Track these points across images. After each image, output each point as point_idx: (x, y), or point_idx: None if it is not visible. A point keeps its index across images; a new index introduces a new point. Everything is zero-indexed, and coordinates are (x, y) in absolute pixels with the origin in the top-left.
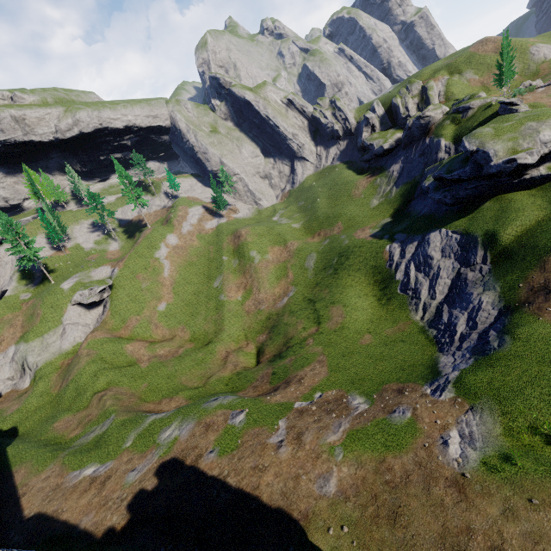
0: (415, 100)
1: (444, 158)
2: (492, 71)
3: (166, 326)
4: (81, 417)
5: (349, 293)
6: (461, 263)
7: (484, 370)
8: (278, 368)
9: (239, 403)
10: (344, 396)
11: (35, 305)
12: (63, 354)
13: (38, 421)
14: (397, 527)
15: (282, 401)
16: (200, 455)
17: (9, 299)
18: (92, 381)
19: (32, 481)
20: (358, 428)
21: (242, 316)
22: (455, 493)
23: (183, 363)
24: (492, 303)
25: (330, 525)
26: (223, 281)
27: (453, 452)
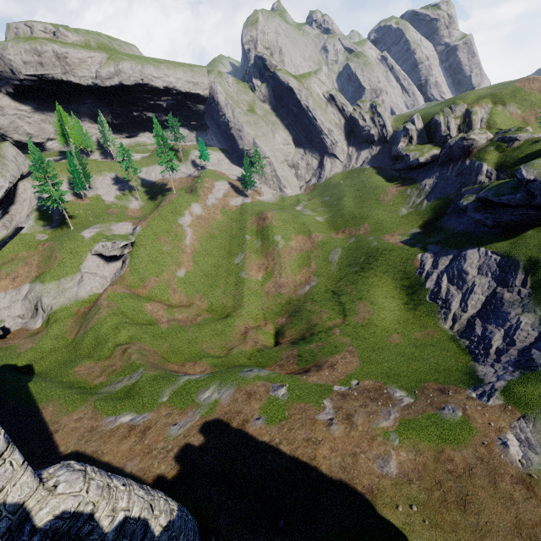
0: (457, 121)
1: (484, 182)
2: (534, 108)
3: (184, 293)
4: (103, 365)
5: (377, 292)
6: (498, 282)
7: (534, 384)
8: (304, 351)
9: (277, 377)
10: (383, 387)
11: (53, 247)
12: (79, 301)
13: (54, 363)
14: (468, 513)
15: (320, 383)
16: (246, 420)
17: (25, 236)
18: (113, 333)
19: (63, 420)
20: (409, 418)
21: (261, 296)
22: (524, 490)
23: (203, 331)
24: (532, 325)
25: (397, 503)
26: (245, 259)
27: (514, 453)
